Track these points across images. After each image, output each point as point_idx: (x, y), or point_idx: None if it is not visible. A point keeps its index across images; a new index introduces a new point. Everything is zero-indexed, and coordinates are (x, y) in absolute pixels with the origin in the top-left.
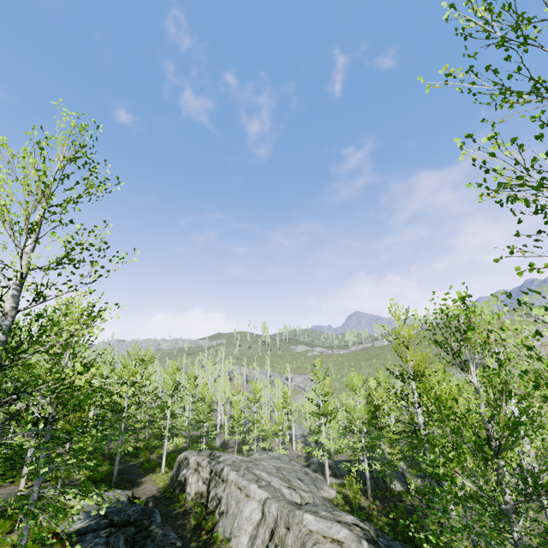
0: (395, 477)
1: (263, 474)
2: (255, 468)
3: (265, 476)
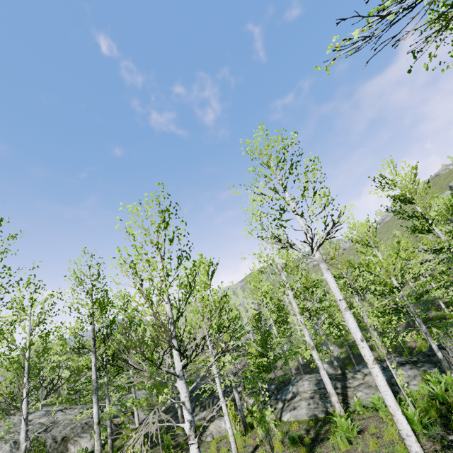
0: (213, 403)
1: None
2: None
3: None
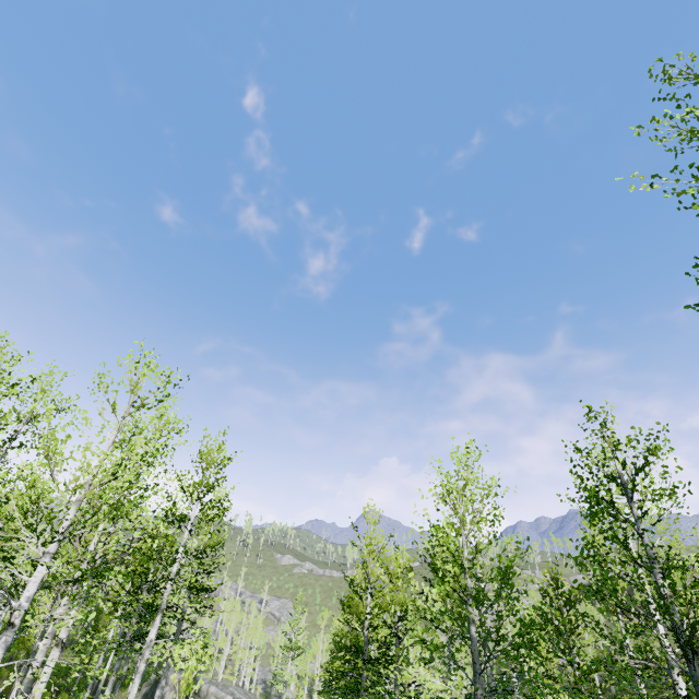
0: None
1: (236, 692)
2: (230, 686)
3: (237, 693)
